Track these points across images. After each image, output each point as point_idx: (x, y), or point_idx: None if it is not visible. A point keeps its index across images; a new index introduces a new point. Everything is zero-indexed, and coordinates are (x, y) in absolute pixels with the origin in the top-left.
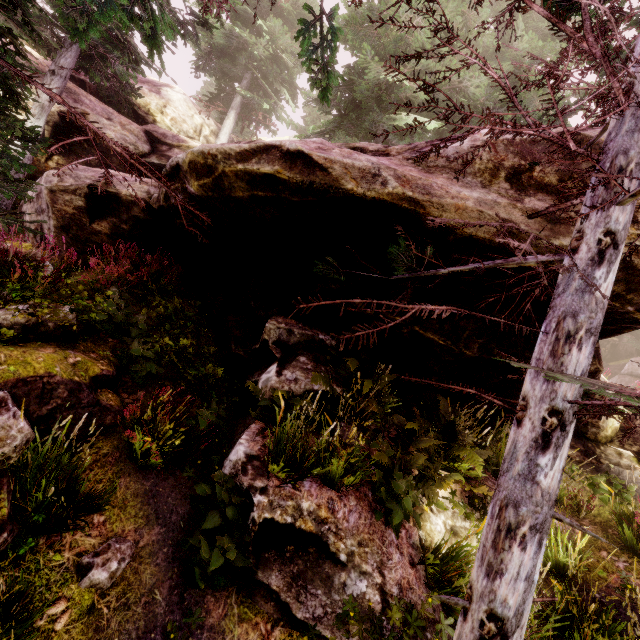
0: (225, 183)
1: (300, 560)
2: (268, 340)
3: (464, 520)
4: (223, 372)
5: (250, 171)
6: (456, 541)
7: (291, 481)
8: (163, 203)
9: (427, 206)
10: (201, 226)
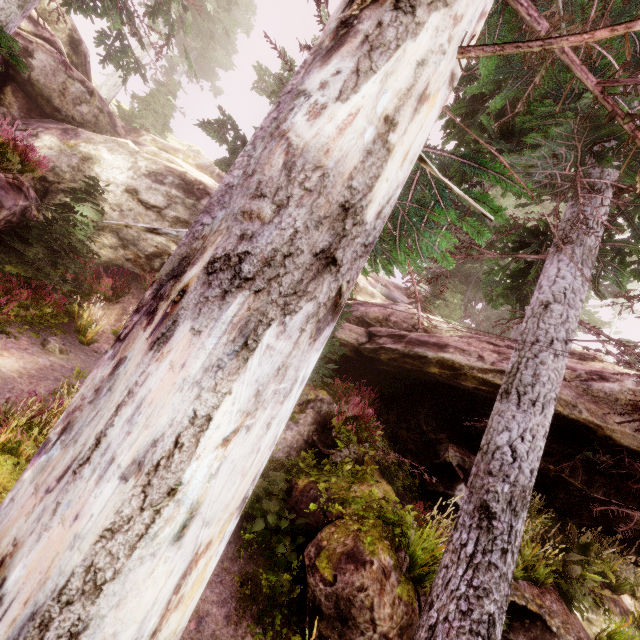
0: (461, 377)
1: (532, 629)
2: (451, 463)
3: (593, 613)
4: (412, 479)
5: (485, 379)
6: (611, 628)
7: (522, 578)
8: (383, 359)
9: (604, 429)
10: (400, 373)
